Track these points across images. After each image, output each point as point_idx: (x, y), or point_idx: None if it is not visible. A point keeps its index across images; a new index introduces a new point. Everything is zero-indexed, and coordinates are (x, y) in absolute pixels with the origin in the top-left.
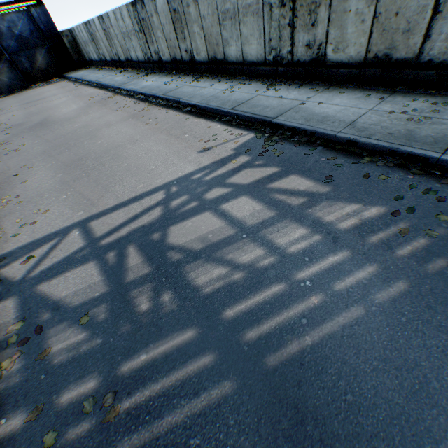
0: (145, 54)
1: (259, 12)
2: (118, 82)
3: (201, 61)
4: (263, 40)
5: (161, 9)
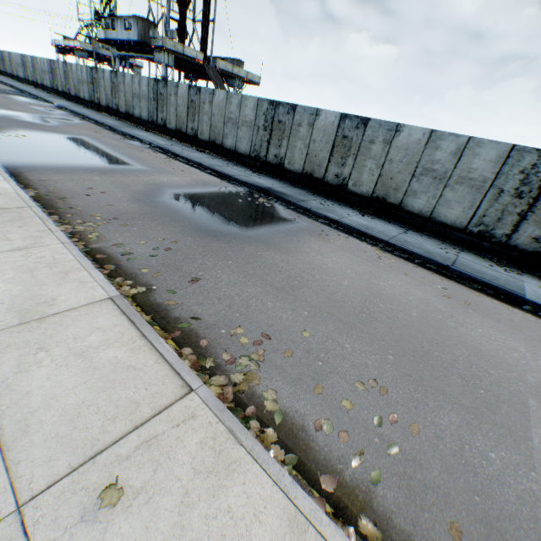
0: (25, 76)
1: (49, 74)
2: (3, 80)
3: (41, 84)
4: (51, 82)
5: (31, 62)
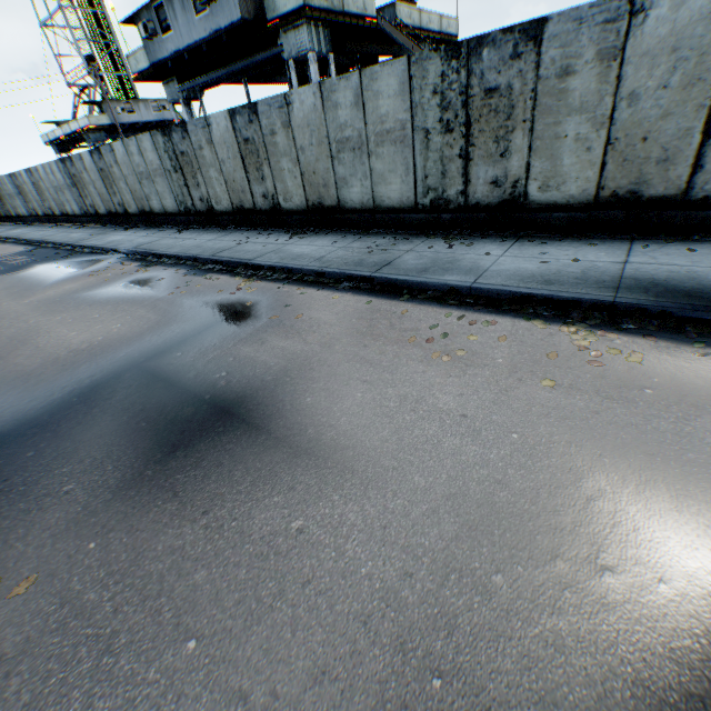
0: (29, 211)
1: (69, 188)
2: None
3: (60, 215)
4: (77, 203)
5: (28, 181)
